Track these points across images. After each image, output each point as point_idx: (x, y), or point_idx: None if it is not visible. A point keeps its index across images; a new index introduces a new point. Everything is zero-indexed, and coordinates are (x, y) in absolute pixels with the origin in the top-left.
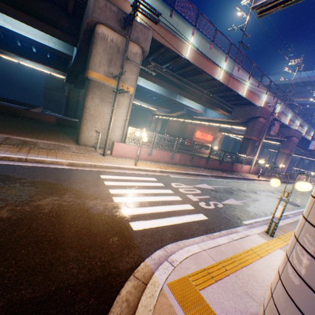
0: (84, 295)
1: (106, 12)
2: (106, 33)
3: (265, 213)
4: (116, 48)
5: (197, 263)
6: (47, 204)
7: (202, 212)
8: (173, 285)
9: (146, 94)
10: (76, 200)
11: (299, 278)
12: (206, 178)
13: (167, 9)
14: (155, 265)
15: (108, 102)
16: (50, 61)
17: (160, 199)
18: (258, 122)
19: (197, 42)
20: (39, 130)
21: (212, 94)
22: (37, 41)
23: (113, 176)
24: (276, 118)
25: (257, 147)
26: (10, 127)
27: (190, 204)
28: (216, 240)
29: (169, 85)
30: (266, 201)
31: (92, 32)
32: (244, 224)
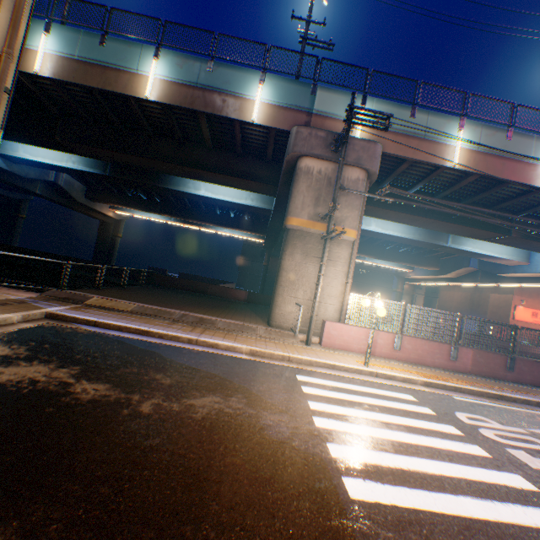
0: None
1: (310, 141)
2: (310, 165)
3: None
4: (325, 180)
5: None
6: (203, 406)
7: None
8: None
9: (385, 245)
10: (246, 408)
11: None
12: None
13: (404, 108)
14: None
15: (314, 257)
16: (247, 224)
17: (423, 442)
18: None
19: (473, 136)
20: (223, 307)
21: (538, 220)
22: (233, 202)
23: (320, 379)
24: None
25: None
26: (192, 303)
27: (522, 476)
28: None
29: (425, 220)
30: None
31: (292, 170)
32: None
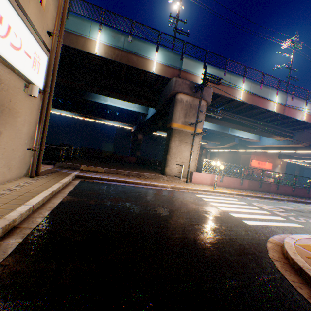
0: (247, 242)
1: (182, 85)
2: (182, 98)
3: None
4: (189, 105)
5: None
6: (185, 206)
7: (295, 222)
8: (301, 245)
9: None
10: (197, 206)
11: None
12: (282, 202)
13: (221, 71)
14: (279, 240)
15: (184, 142)
16: (125, 119)
17: (251, 211)
18: None
19: (248, 87)
20: (133, 167)
21: (267, 123)
22: (126, 109)
23: (204, 195)
24: None
25: None
26: (119, 166)
27: (280, 217)
28: None
29: (223, 122)
30: None
31: (171, 98)
32: None
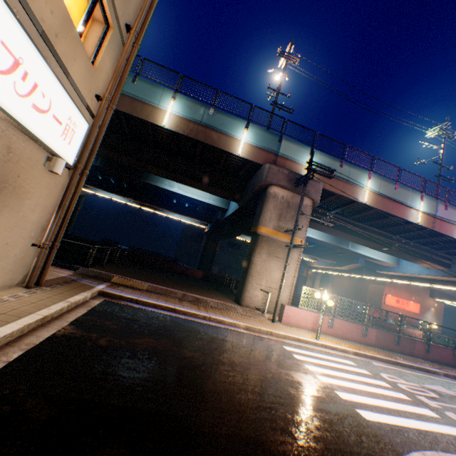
0: None
1: (277, 175)
2: (277, 192)
3: None
4: (285, 203)
5: None
6: (258, 367)
7: None
8: None
9: None
10: (279, 369)
11: None
12: (436, 376)
13: (336, 160)
14: None
15: (275, 256)
16: (198, 213)
17: (376, 391)
18: None
19: (376, 184)
20: (195, 286)
21: (408, 240)
22: (199, 199)
23: (297, 349)
24: None
25: None
26: (174, 282)
27: (430, 410)
28: None
29: (339, 232)
30: None
31: (261, 191)
32: None
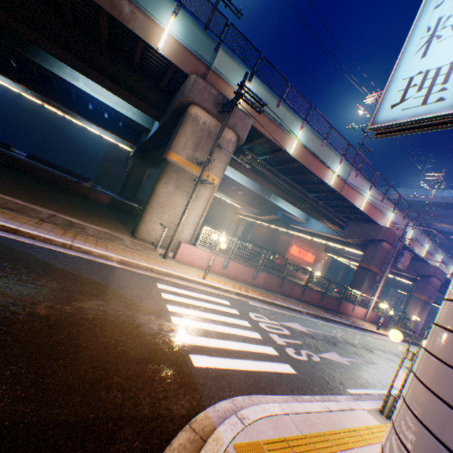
0: (127, 434)
1: (204, 94)
2: (199, 115)
3: (382, 384)
4: (207, 131)
5: (275, 428)
6: (91, 308)
7: (289, 362)
8: (241, 448)
9: (231, 185)
10: (125, 310)
11: (402, 446)
12: (299, 315)
13: (274, 98)
14: (218, 419)
15: (184, 191)
16: (121, 130)
17: (232, 331)
18: (380, 247)
19: (306, 137)
20: (89, 210)
21: (319, 200)
22: (114, 108)
23: (174, 288)
24: (407, 246)
25: (377, 282)
26: (56, 201)
27: (273, 348)
28: (306, 404)
29: (263, 181)
30: (385, 366)
31: (183, 111)
32: (348, 393)
